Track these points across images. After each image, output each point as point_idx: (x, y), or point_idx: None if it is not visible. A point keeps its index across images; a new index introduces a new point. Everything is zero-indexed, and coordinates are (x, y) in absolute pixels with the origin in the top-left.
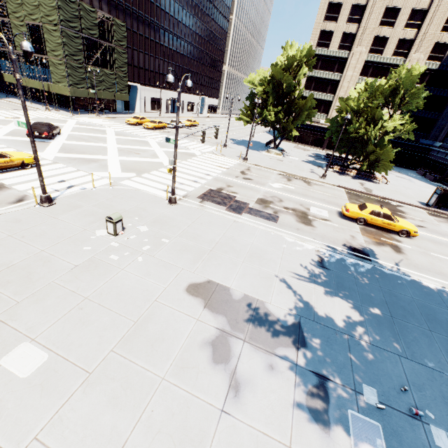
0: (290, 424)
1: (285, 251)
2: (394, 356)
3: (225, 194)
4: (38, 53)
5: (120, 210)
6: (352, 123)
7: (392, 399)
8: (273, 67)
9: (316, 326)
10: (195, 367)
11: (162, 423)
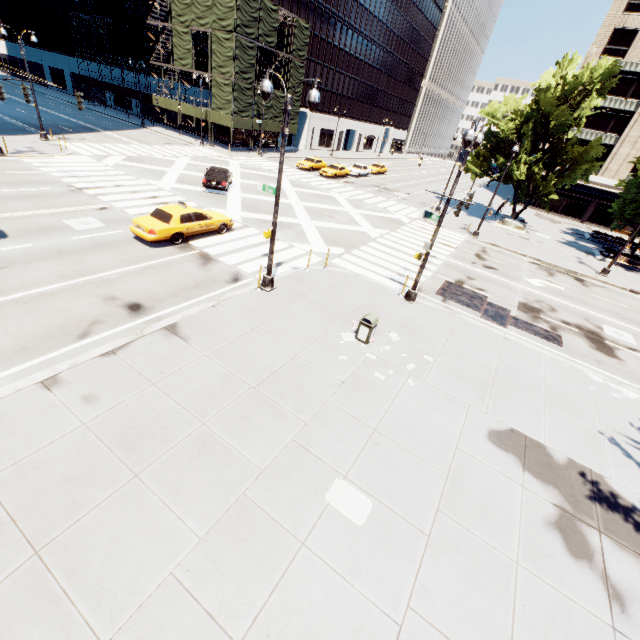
0: None
1: (597, 397)
2: None
3: (471, 292)
4: (196, 68)
5: (351, 304)
6: None
7: None
8: (541, 95)
9: None
10: (551, 557)
11: (543, 625)
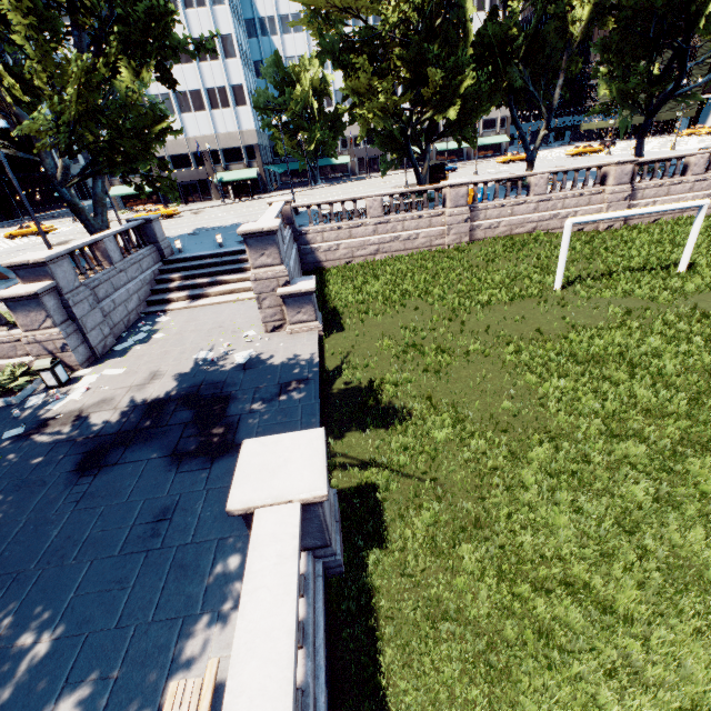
0: None
1: None
2: None
3: None
4: None
5: None
6: None
7: None
8: None
9: None
10: None
11: None
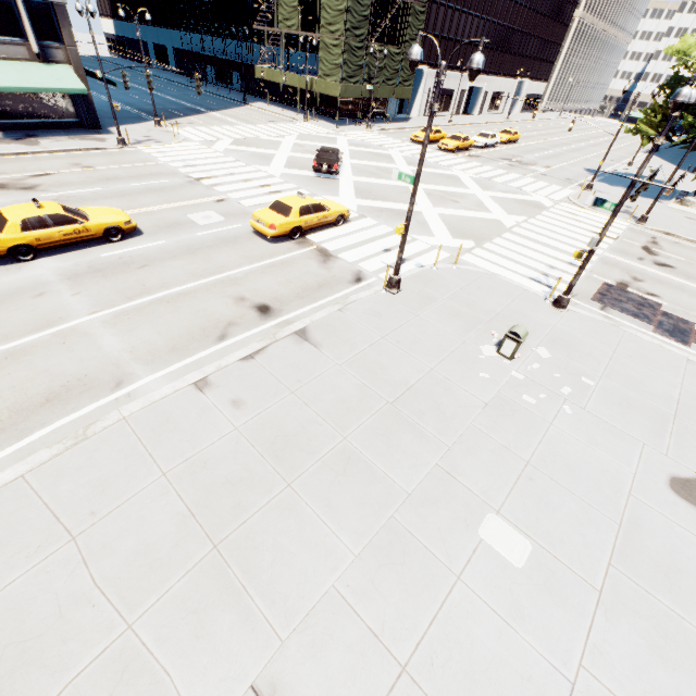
0: None
1: None
2: None
3: (638, 298)
4: (301, 29)
5: (488, 311)
6: None
7: None
8: None
9: None
10: None
11: None
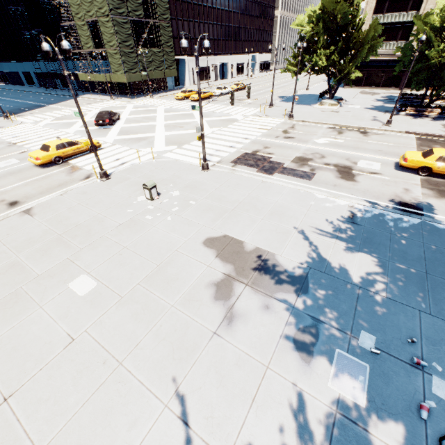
0: (272, 351)
1: (311, 208)
2: (412, 311)
3: (260, 156)
4: (100, 47)
5: (159, 179)
6: (434, 45)
7: (393, 347)
8: None
9: (325, 277)
10: (199, 301)
11: (166, 334)
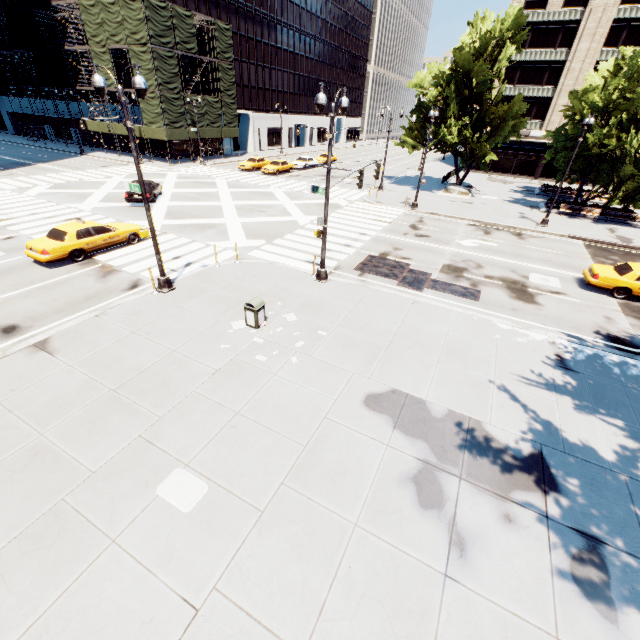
0: (551, 604)
1: (499, 345)
2: None
3: (393, 262)
4: (125, 87)
5: (255, 293)
6: (594, 131)
7: None
8: (455, 56)
9: (570, 460)
10: (396, 512)
11: (365, 584)
